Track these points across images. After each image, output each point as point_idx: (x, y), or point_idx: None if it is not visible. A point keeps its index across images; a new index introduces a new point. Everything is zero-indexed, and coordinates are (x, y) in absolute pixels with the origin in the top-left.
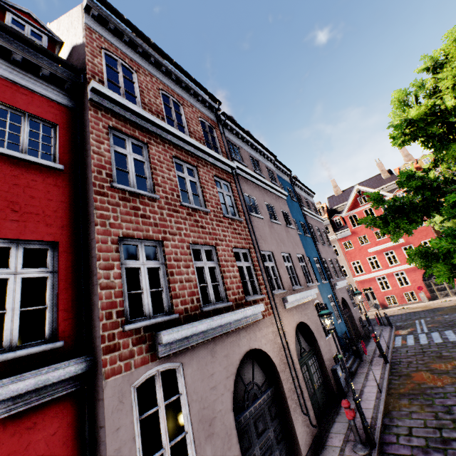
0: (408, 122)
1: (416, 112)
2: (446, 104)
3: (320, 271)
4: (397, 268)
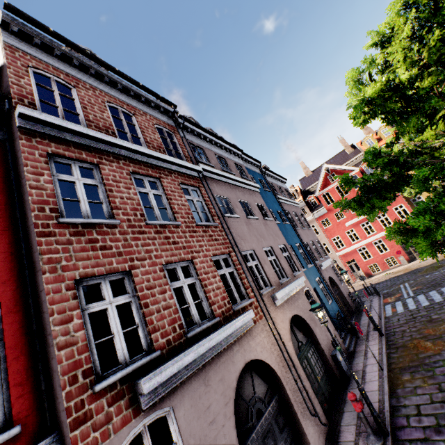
0: (366, 101)
1: (373, 90)
2: (400, 77)
3: (304, 255)
4: (374, 237)
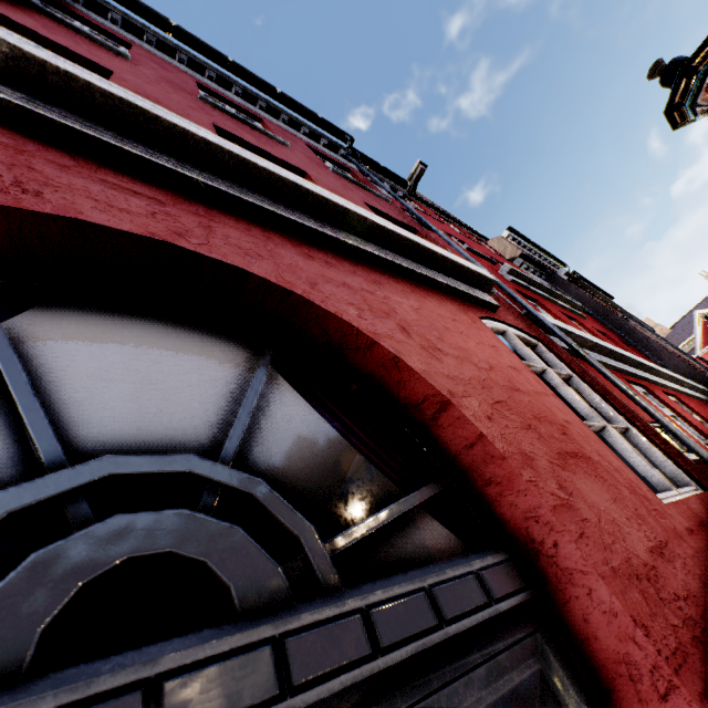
0: None
1: None
2: None
3: None
4: None
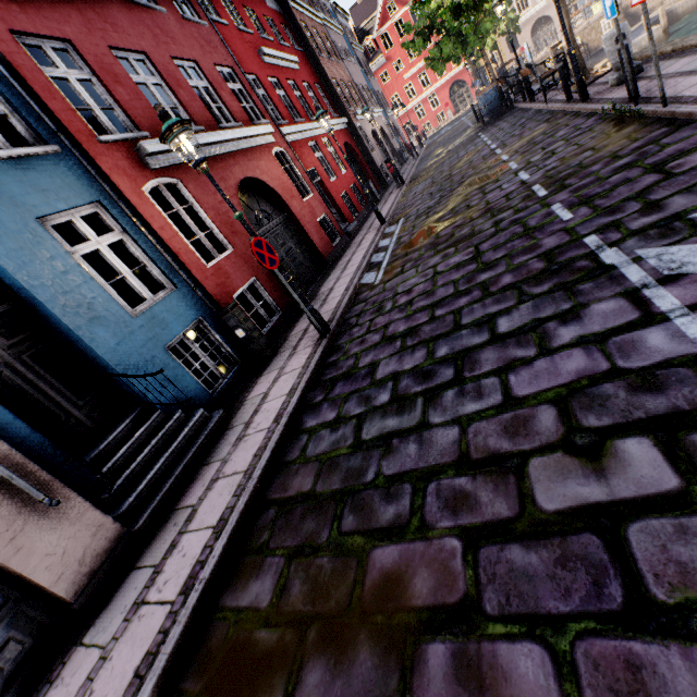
0: None
1: None
2: None
3: (376, 102)
4: (429, 91)
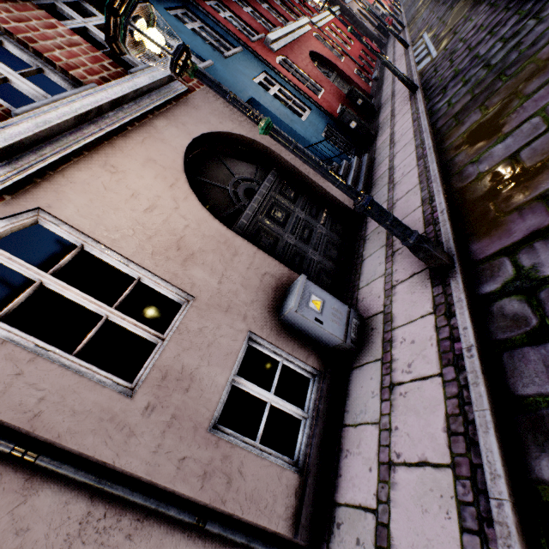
0: None
1: None
2: None
3: None
4: None
